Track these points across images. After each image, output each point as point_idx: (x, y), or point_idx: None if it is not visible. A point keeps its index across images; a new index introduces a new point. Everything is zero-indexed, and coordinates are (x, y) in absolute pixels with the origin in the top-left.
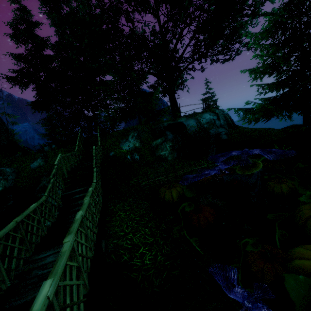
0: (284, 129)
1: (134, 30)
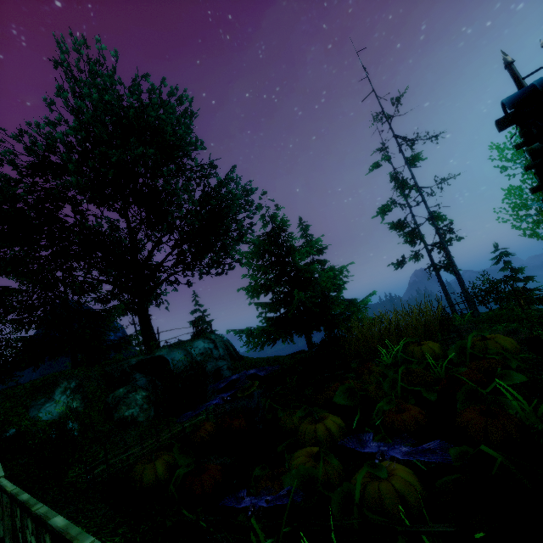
0: (293, 356)
1: (84, 223)
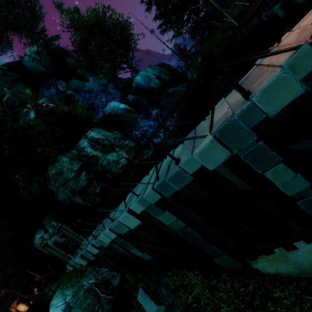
0: None
1: None
